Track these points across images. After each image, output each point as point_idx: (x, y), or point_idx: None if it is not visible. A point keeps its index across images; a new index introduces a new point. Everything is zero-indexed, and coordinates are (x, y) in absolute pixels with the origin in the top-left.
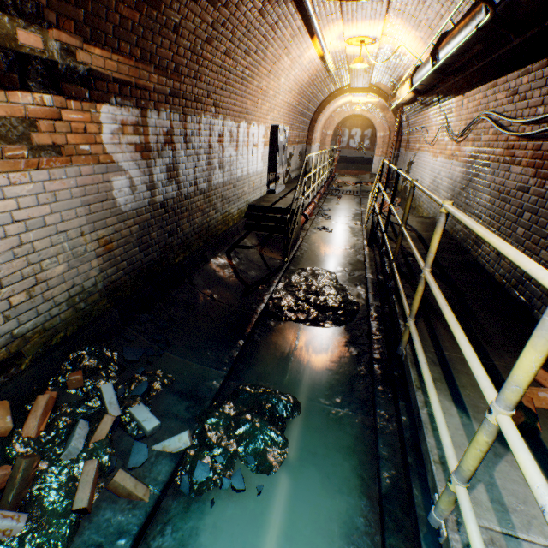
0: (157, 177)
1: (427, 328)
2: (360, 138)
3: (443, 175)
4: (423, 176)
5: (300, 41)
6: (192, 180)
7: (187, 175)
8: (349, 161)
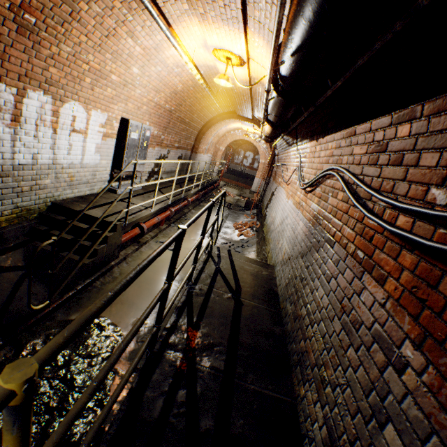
0: None
1: None
2: (251, 159)
3: (289, 222)
4: (277, 212)
5: (147, 24)
6: None
7: None
8: (241, 175)
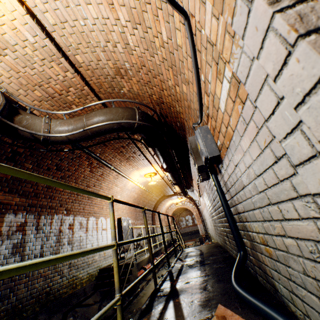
0: (1, 252)
1: (158, 309)
2: (191, 219)
3: (208, 216)
4: (208, 222)
5: (120, 180)
6: (38, 252)
7: (34, 249)
8: (191, 233)
